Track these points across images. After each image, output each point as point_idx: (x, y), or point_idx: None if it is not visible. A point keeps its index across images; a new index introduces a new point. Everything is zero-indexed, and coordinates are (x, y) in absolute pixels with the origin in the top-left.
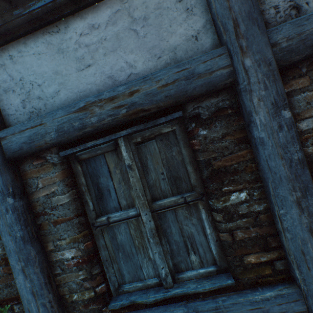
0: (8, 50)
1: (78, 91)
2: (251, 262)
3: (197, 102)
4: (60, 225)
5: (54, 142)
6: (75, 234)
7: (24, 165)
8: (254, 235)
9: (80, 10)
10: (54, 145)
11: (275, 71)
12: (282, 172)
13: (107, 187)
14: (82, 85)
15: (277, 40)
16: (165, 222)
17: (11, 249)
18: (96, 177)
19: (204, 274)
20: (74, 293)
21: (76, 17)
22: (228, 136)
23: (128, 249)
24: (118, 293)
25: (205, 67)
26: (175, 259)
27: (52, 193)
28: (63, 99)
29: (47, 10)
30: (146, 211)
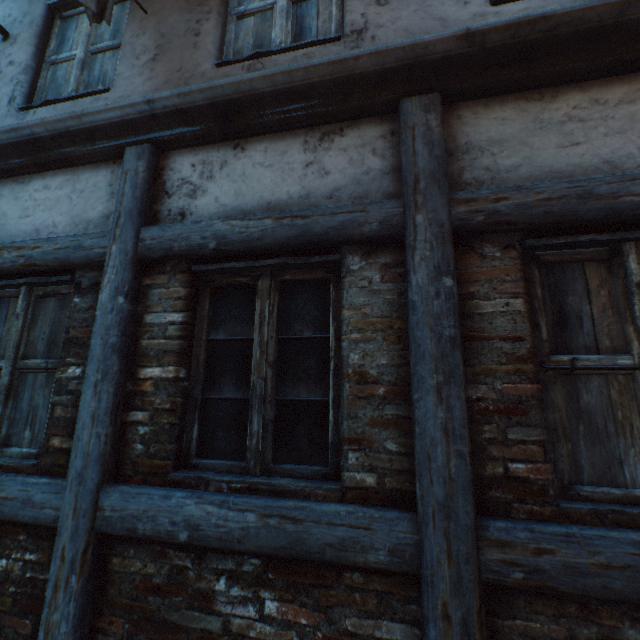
0: None
1: (12, 234)
2: (55, 446)
3: (85, 271)
4: None
5: None
6: None
7: None
8: (70, 417)
9: (45, 171)
10: None
11: (129, 261)
12: (98, 351)
13: None
14: (17, 231)
15: (145, 237)
16: (24, 384)
17: None
18: None
19: (26, 455)
20: None
21: (40, 176)
22: (93, 310)
23: None
24: None
25: (91, 243)
26: (13, 430)
27: None
28: None
29: (17, 167)
30: (9, 364)
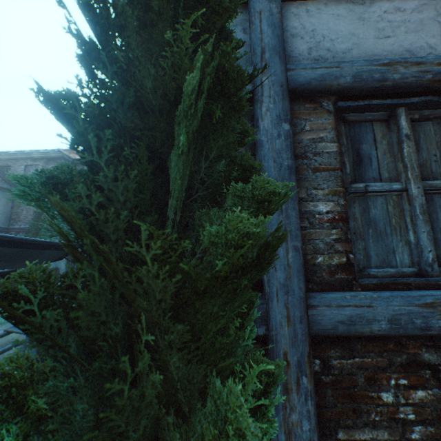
0: (305, 5)
1: (371, 54)
2: None
3: None
4: (320, 174)
5: (346, 86)
6: (336, 187)
7: (293, 105)
8: None
9: None
10: (343, 90)
11: None
12: None
13: (368, 155)
14: (377, 51)
15: None
16: (430, 206)
17: (271, 177)
18: (357, 143)
19: None
20: (319, 254)
21: None
22: None
23: (381, 227)
24: (361, 275)
25: None
26: (438, 251)
27: (319, 139)
28: (354, 57)
29: None
30: (418, 184)
